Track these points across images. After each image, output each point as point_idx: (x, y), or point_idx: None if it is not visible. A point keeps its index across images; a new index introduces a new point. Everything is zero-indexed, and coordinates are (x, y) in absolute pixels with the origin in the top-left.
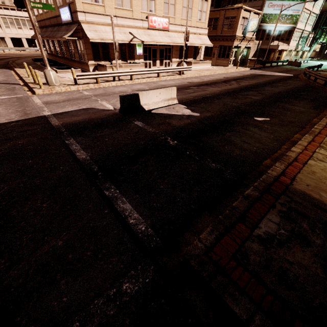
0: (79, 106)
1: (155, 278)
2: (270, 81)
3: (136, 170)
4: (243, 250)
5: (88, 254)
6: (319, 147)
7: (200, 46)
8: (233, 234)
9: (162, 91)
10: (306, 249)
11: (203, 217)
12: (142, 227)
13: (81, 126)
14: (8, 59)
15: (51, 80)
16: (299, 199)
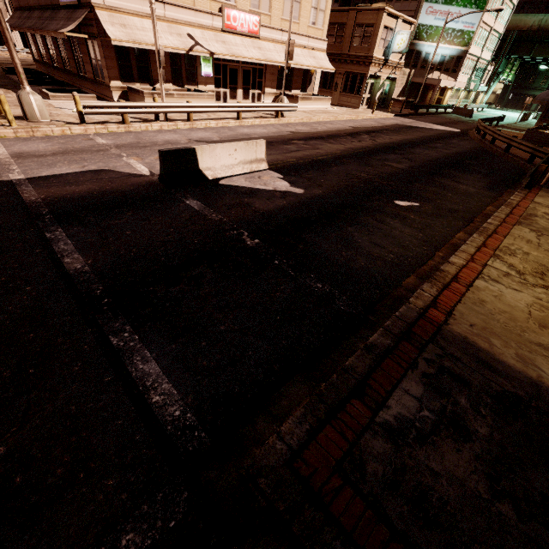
0: (83, 165)
1: (189, 517)
2: (423, 138)
3: (177, 294)
4: (356, 452)
5: (57, 473)
6: (493, 257)
7: (314, 70)
8: (341, 422)
9: (240, 146)
10: (463, 446)
11: (293, 386)
12: (176, 411)
13: (82, 206)
14: None
15: (33, 112)
16: (456, 350)
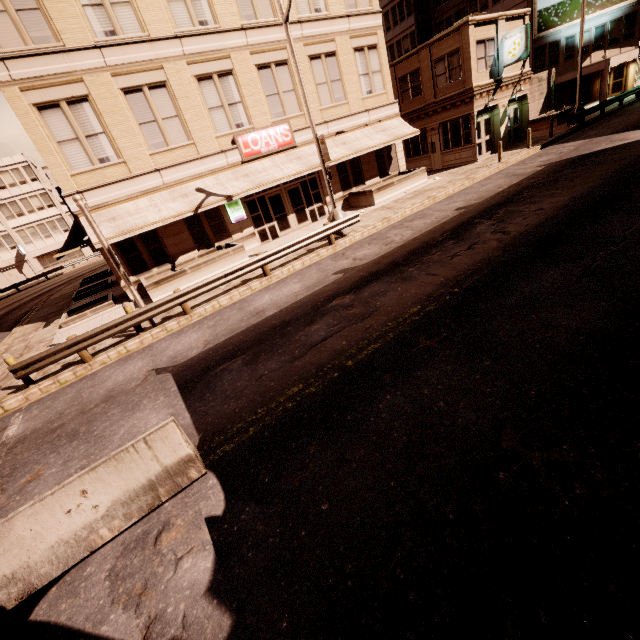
0: None
1: None
2: (617, 179)
3: None
4: None
5: None
6: None
7: (390, 145)
8: None
9: (95, 475)
10: None
11: None
12: None
13: None
14: (56, 289)
15: None
16: None
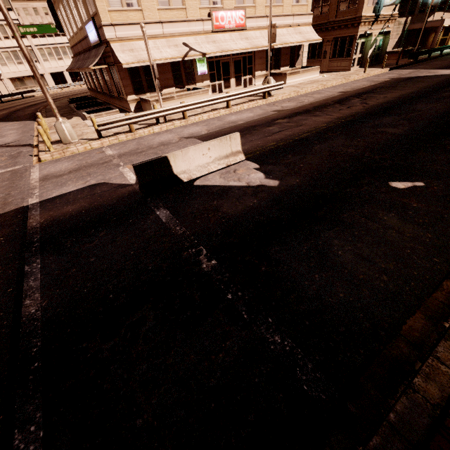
0: (86, 181)
1: None
2: (426, 89)
3: (107, 355)
4: None
5: None
6: None
7: (301, 45)
8: None
9: (213, 144)
10: None
11: None
12: None
13: (67, 228)
14: (42, 104)
15: (65, 136)
16: None
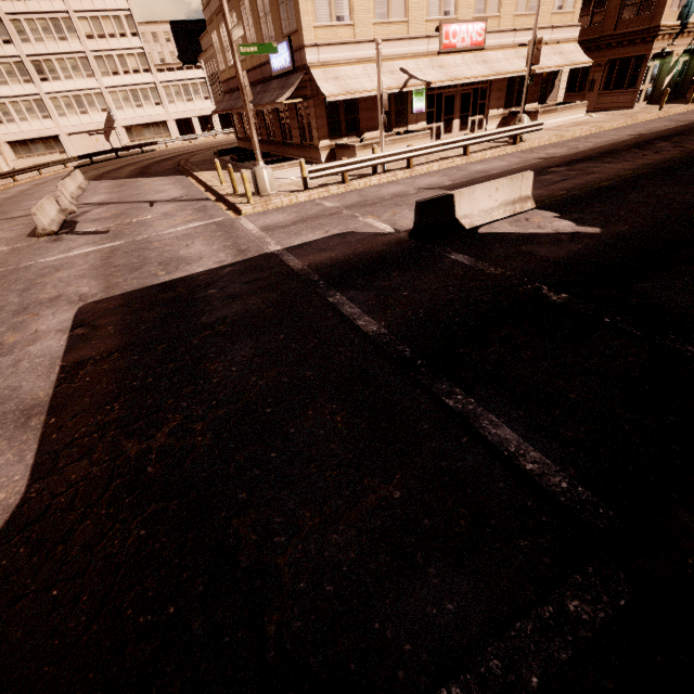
0: (326, 230)
1: (641, 600)
2: None
3: (494, 357)
4: None
5: (461, 524)
6: None
7: (558, 71)
8: None
9: (502, 183)
10: None
11: None
12: (561, 482)
13: (345, 270)
14: (177, 158)
15: (265, 186)
16: None
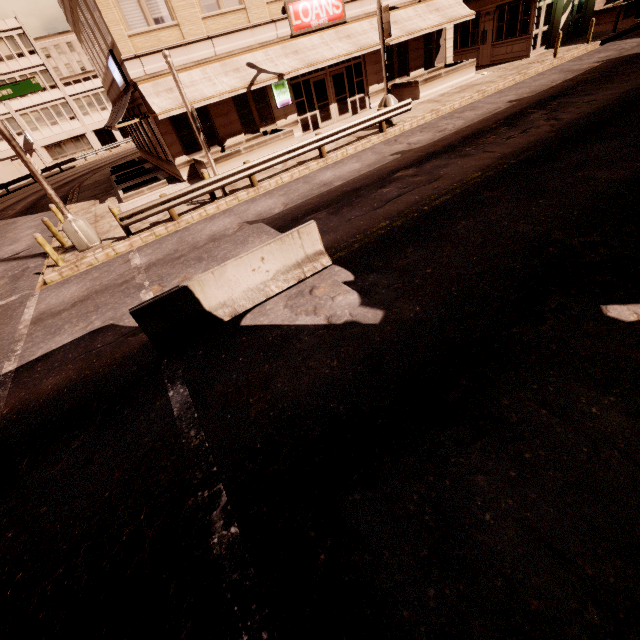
0: (89, 322)
1: None
2: None
3: None
4: None
5: None
6: None
7: (441, 29)
8: None
9: (269, 249)
10: None
11: None
12: None
13: (32, 429)
14: (81, 178)
15: (80, 240)
16: None
